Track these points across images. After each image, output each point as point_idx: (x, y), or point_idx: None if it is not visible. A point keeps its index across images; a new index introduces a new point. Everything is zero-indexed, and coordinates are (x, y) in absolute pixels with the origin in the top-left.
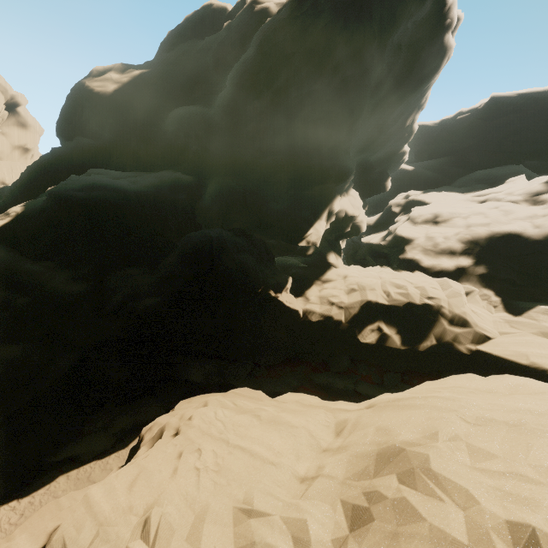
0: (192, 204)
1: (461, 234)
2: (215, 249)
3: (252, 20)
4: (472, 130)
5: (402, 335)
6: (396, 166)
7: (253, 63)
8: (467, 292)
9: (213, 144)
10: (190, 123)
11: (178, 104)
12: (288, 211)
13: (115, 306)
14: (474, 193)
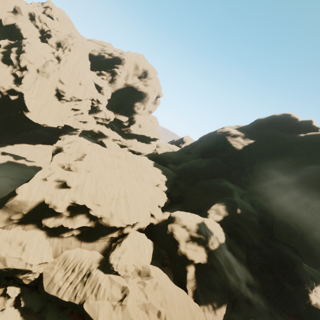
0: (272, 223)
1: None
2: (300, 268)
3: (319, 143)
4: None
5: None
6: None
7: None
8: None
9: (286, 197)
10: (279, 185)
11: (266, 164)
12: None
13: (255, 270)
14: None
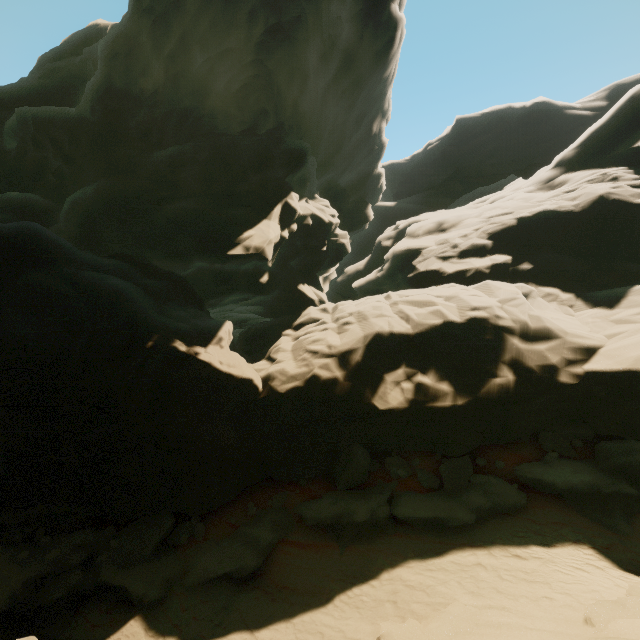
0: None
1: (482, 230)
2: (5, 255)
3: None
4: (446, 159)
5: (450, 379)
6: (375, 195)
7: (129, 23)
8: (524, 293)
9: (81, 148)
10: (36, 121)
11: None
12: (206, 209)
13: None
14: (475, 201)
